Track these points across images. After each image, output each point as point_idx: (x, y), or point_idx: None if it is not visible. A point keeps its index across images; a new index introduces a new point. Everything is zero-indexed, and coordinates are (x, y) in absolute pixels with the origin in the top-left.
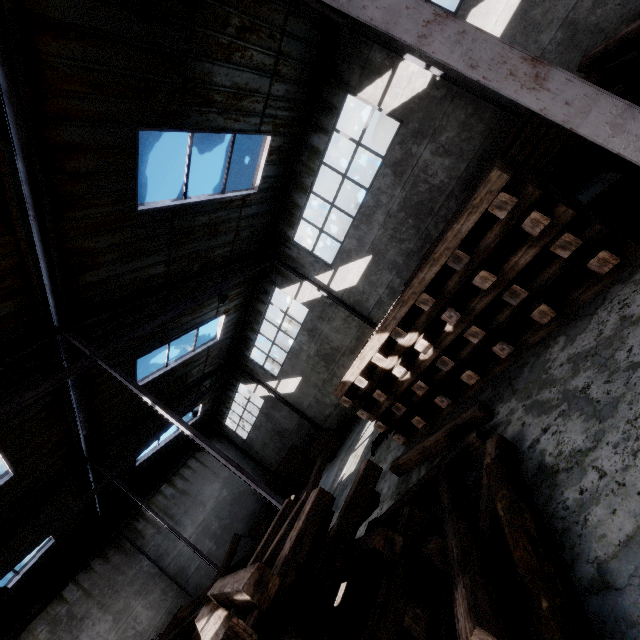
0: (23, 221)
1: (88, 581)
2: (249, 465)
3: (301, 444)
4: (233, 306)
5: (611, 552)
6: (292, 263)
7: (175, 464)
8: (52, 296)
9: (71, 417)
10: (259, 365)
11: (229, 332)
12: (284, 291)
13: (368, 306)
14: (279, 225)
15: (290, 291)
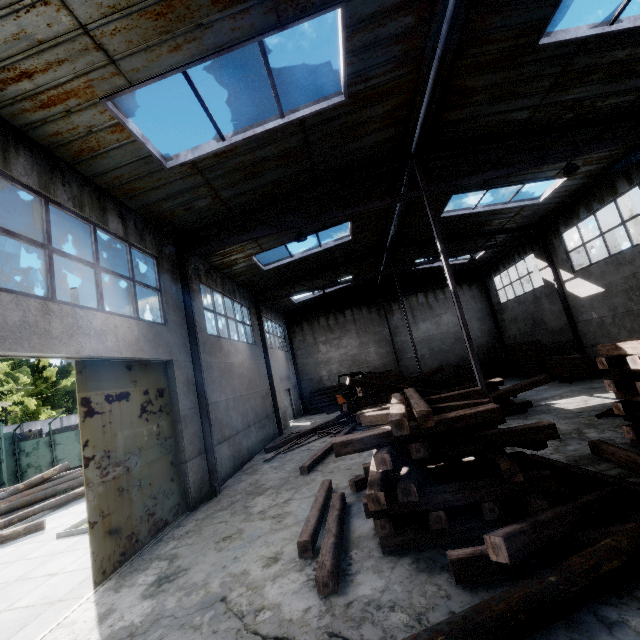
0: (429, 60)
1: (357, 315)
2: (489, 324)
3: (548, 345)
4: (584, 171)
5: (639, 630)
6: None
7: (436, 284)
8: (420, 129)
9: (391, 219)
10: (565, 248)
11: (558, 198)
12: None
13: None
14: None
15: None
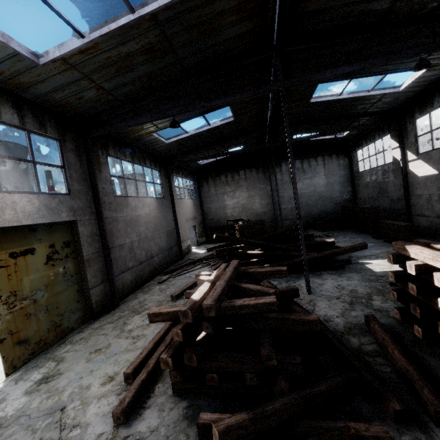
0: None
1: (248, 175)
2: (347, 187)
3: (387, 209)
4: None
5: None
6: None
7: (311, 153)
8: (277, 21)
9: (266, 103)
10: (416, 133)
11: (417, 87)
12: None
13: None
14: None
15: None
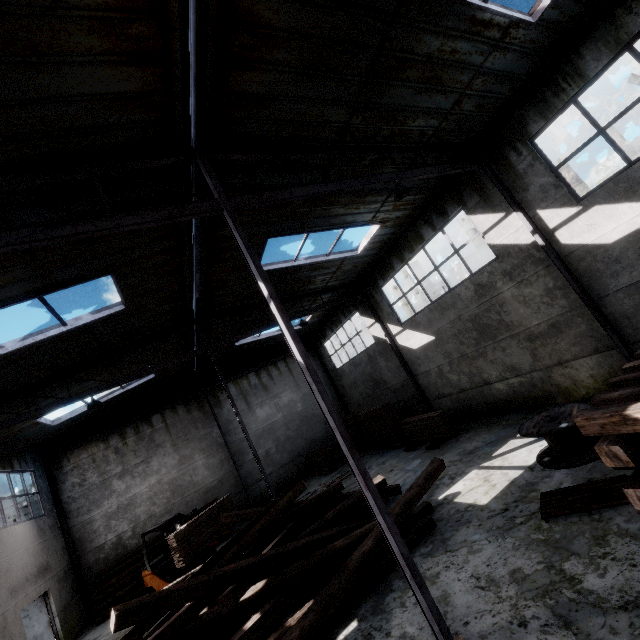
0: None
1: (171, 419)
2: (331, 394)
3: (394, 405)
4: (394, 218)
5: None
6: (509, 179)
7: (267, 359)
8: (194, 90)
9: (188, 274)
10: (388, 302)
11: (373, 249)
12: (472, 219)
13: (610, 285)
14: (522, 109)
15: (481, 222)
